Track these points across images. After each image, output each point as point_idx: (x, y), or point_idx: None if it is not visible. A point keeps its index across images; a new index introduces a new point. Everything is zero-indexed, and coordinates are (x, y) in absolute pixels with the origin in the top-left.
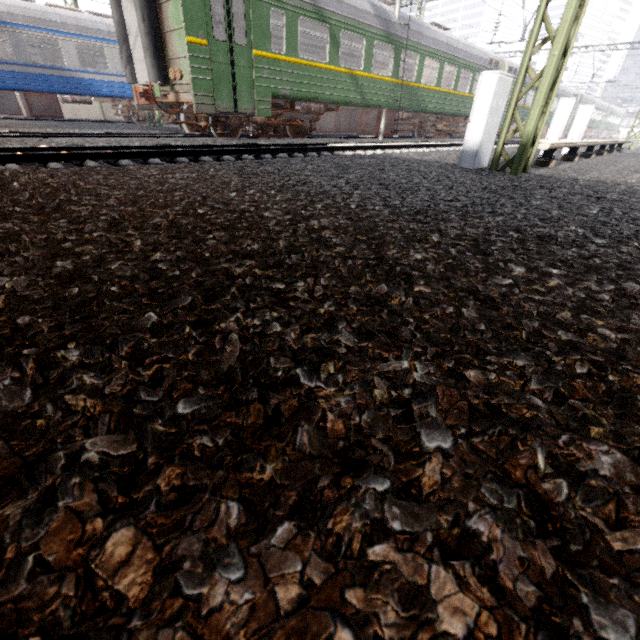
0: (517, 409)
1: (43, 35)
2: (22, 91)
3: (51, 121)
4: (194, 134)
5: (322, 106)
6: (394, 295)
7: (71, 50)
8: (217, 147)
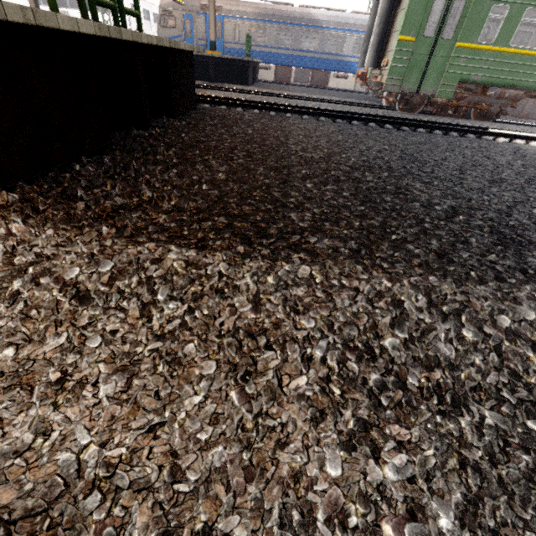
0: (221, 187)
1: (339, 33)
2: (312, 69)
3: (318, 89)
4: (387, 106)
5: (522, 93)
6: (259, 171)
7: (351, 42)
8: (378, 117)
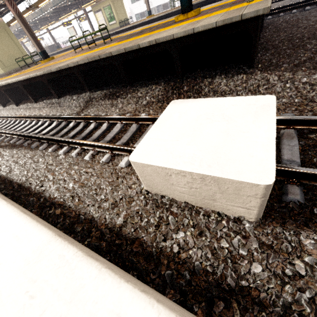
0: None
1: None
2: None
3: None
4: None
5: None
6: None
7: None
8: None
